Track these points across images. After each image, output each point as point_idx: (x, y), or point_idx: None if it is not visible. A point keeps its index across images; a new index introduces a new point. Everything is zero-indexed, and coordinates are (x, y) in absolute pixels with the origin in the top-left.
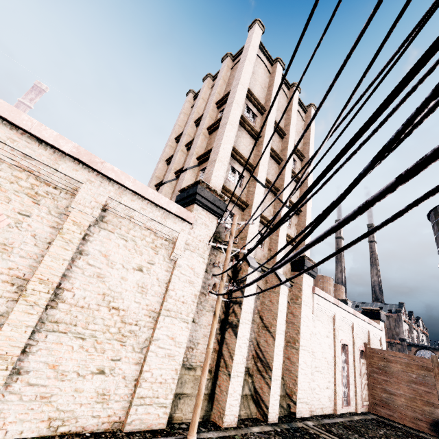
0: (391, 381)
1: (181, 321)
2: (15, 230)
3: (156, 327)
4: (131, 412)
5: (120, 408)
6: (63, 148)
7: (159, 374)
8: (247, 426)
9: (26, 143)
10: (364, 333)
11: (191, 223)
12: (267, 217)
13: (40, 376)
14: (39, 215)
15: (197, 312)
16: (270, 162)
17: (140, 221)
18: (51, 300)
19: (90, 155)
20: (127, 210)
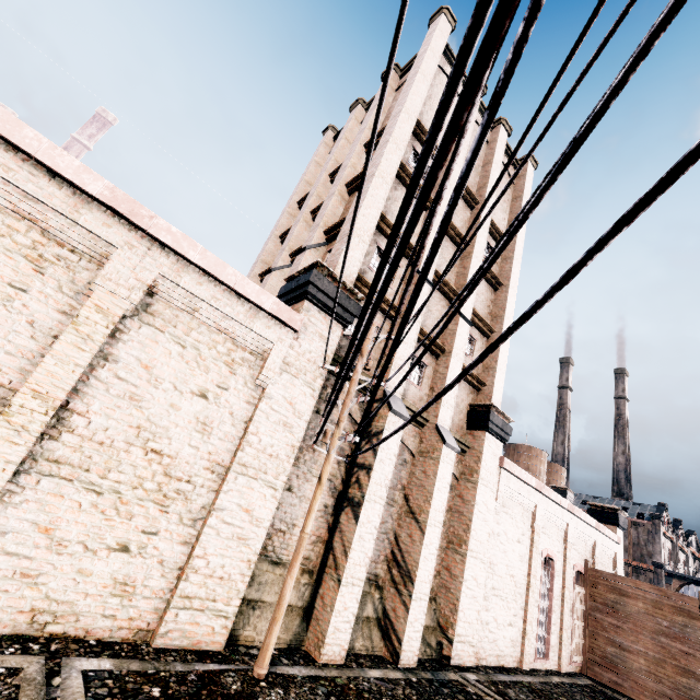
0: (624, 628)
1: (265, 485)
2: (1, 310)
3: (222, 490)
4: (167, 618)
5: (150, 609)
6: (88, 188)
7: (220, 565)
8: (362, 667)
9: (29, 175)
10: (586, 543)
11: (296, 329)
12: (432, 335)
13: (23, 542)
14: (42, 290)
15: (298, 476)
16: (447, 247)
17: (210, 318)
18: (52, 426)
19: (133, 203)
20: (188, 298)
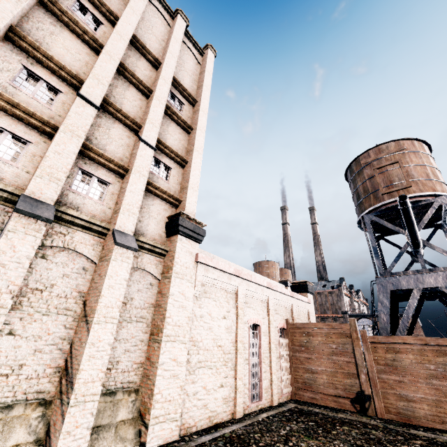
0: (312, 358)
1: None
2: None
3: None
4: None
5: None
6: None
7: None
8: None
9: None
10: (286, 308)
11: None
12: (116, 158)
13: None
14: None
15: None
16: (129, 91)
17: None
18: None
19: None
20: None
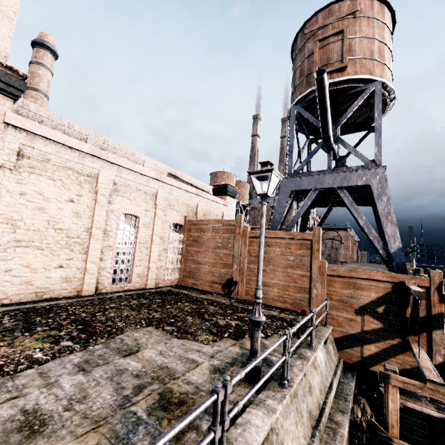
0: (201, 251)
1: None
2: None
3: None
4: None
5: None
6: None
7: None
8: None
9: None
10: (189, 205)
11: None
12: None
13: None
14: None
15: None
16: None
17: None
18: None
19: None
20: None
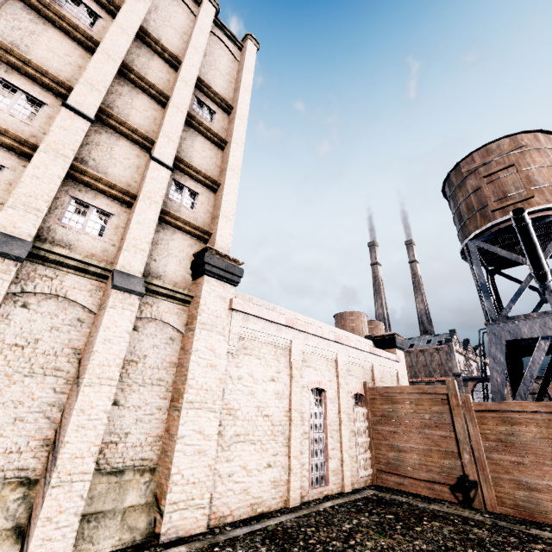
0: (399, 432)
1: None
2: None
3: None
4: None
5: None
6: None
7: None
8: None
9: None
10: (364, 368)
11: None
12: (121, 184)
13: None
14: None
15: None
16: (139, 99)
17: None
18: None
19: None
20: None
